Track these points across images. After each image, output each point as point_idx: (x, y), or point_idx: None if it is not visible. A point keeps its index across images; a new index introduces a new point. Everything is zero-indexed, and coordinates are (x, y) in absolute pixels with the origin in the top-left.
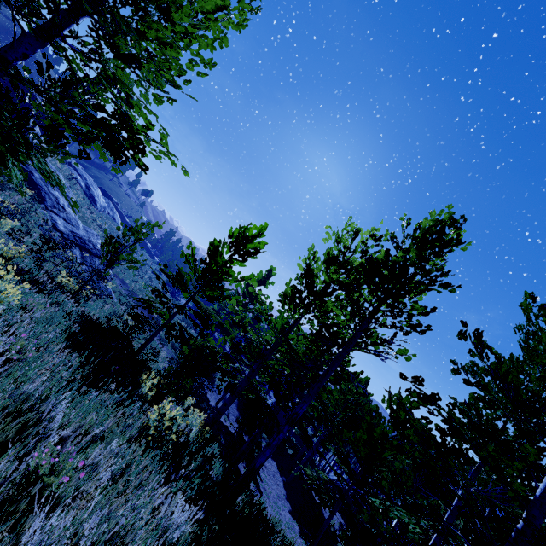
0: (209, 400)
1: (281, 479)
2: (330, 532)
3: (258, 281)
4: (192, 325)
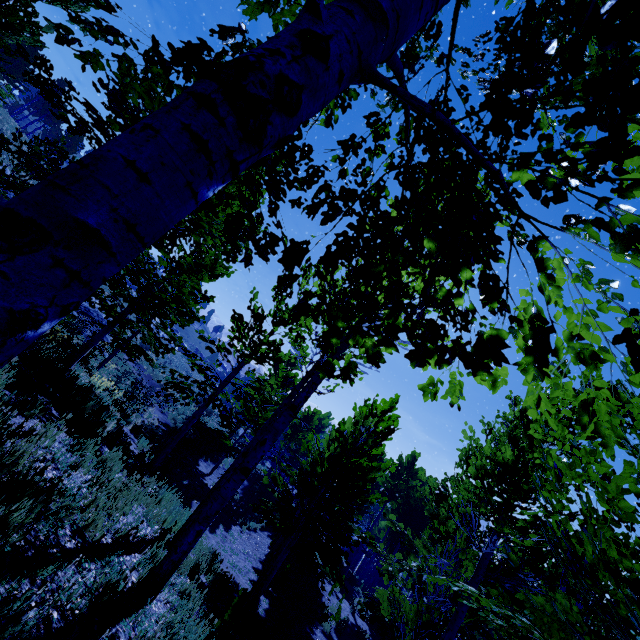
0: (199, 466)
1: (268, 550)
2: (320, 613)
3: (287, 362)
4: (212, 412)
